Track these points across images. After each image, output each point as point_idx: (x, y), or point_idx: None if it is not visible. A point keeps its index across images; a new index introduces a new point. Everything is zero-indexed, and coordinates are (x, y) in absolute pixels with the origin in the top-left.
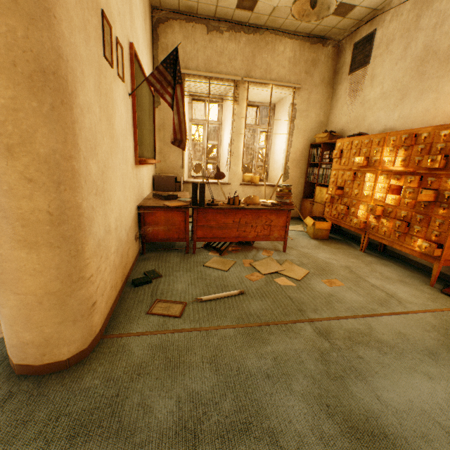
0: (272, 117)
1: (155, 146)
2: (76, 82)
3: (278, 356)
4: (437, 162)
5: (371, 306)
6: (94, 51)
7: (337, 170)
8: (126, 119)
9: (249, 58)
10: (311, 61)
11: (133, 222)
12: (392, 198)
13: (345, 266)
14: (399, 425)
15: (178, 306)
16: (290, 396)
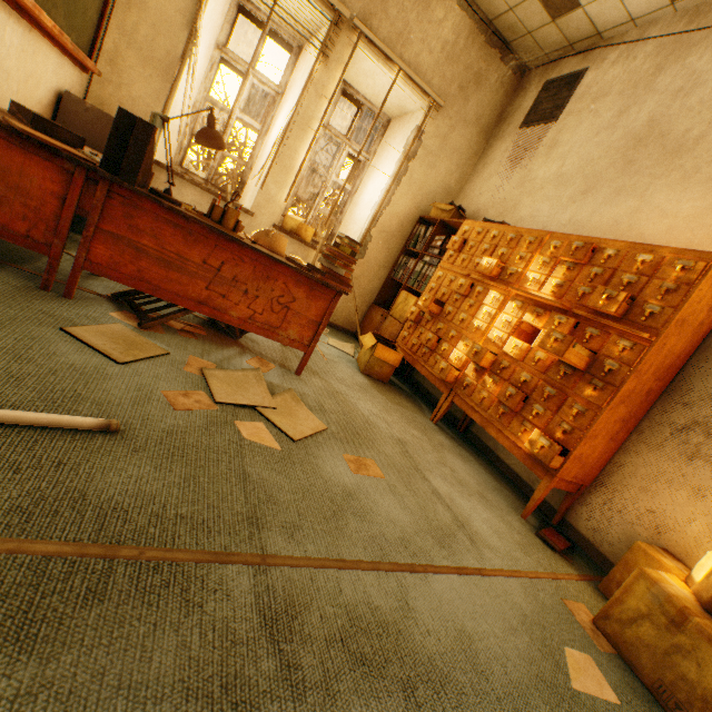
0: (378, 140)
1: (98, 30)
2: None
3: None
4: (617, 302)
5: (422, 541)
6: None
7: (447, 272)
8: None
9: None
10: (475, 72)
11: None
12: (517, 345)
13: (399, 438)
14: None
15: None
16: None
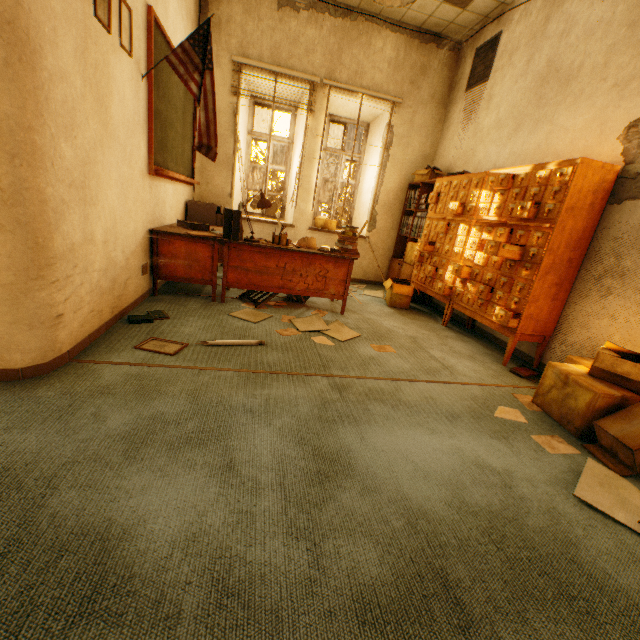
0: (364, 142)
1: (193, 161)
2: (43, 40)
3: (272, 399)
4: (527, 210)
5: (414, 373)
6: (77, 7)
7: (432, 220)
8: (135, 108)
9: (334, 53)
10: (419, 67)
11: (139, 248)
12: (481, 257)
13: (411, 336)
14: (369, 459)
15: (176, 346)
16: (265, 427)
